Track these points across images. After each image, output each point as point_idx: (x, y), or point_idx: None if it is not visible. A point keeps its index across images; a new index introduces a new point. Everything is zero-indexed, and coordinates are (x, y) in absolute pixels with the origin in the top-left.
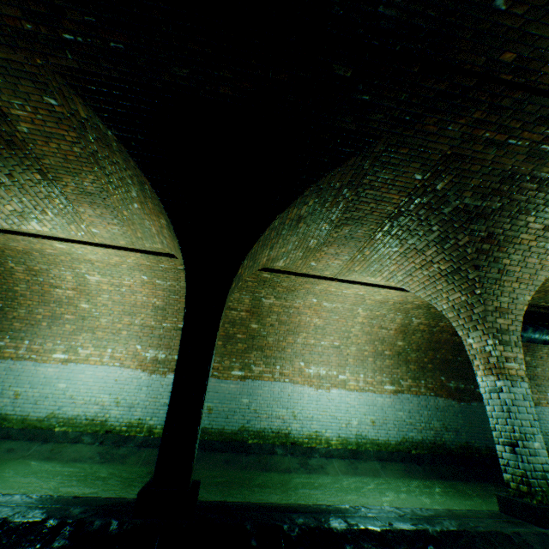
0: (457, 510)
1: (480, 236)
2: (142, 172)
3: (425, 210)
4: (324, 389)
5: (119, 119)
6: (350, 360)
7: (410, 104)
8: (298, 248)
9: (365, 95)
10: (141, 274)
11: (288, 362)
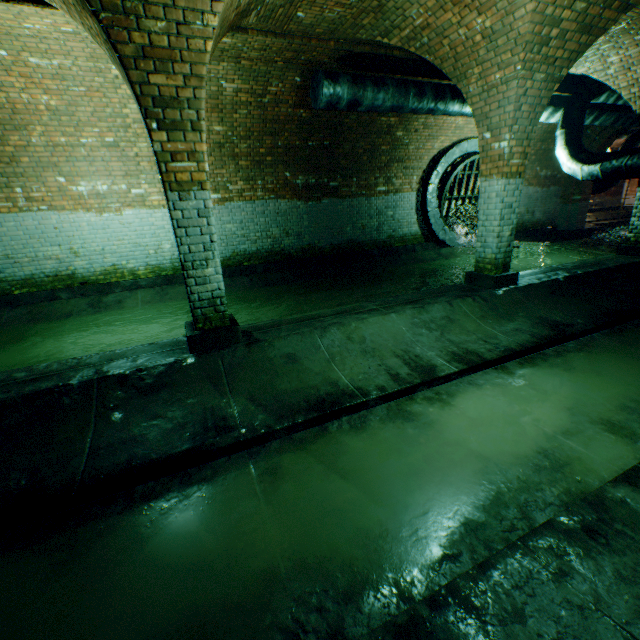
0: (130, 349)
1: None
2: None
3: None
4: (113, 213)
5: None
6: (145, 165)
7: None
8: None
9: None
10: None
11: (35, 180)
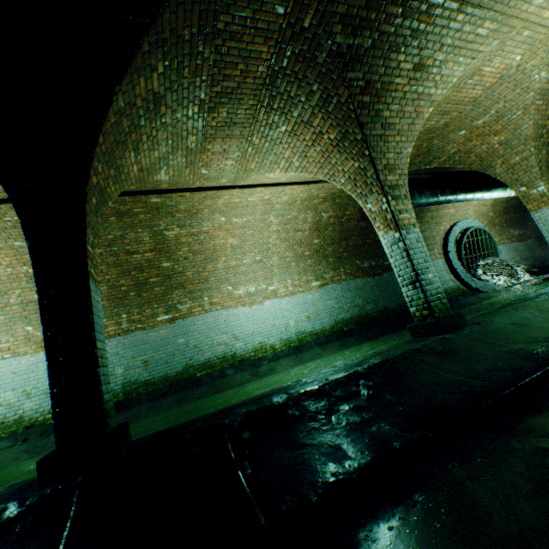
0: (380, 350)
1: (360, 86)
2: None
3: (300, 64)
4: (258, 304)
5: None
6: (275, 271)
7: None
8: (177, 150)
9: None
10: None
11: (215, 290)
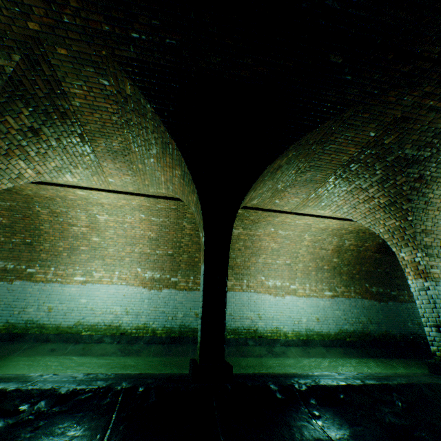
0: (400, 373)
1: (414, 177)
2: (170, 135)
3: (372, 159)
4: (280, 296)
5: (157, 95)
6: (298, 274)
7: (380, 82)
8: (270, 189)
9: (348, 76)
10: (140, 213)
11: (252, 277)
